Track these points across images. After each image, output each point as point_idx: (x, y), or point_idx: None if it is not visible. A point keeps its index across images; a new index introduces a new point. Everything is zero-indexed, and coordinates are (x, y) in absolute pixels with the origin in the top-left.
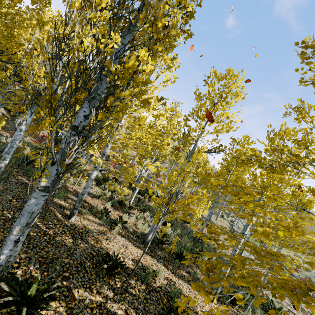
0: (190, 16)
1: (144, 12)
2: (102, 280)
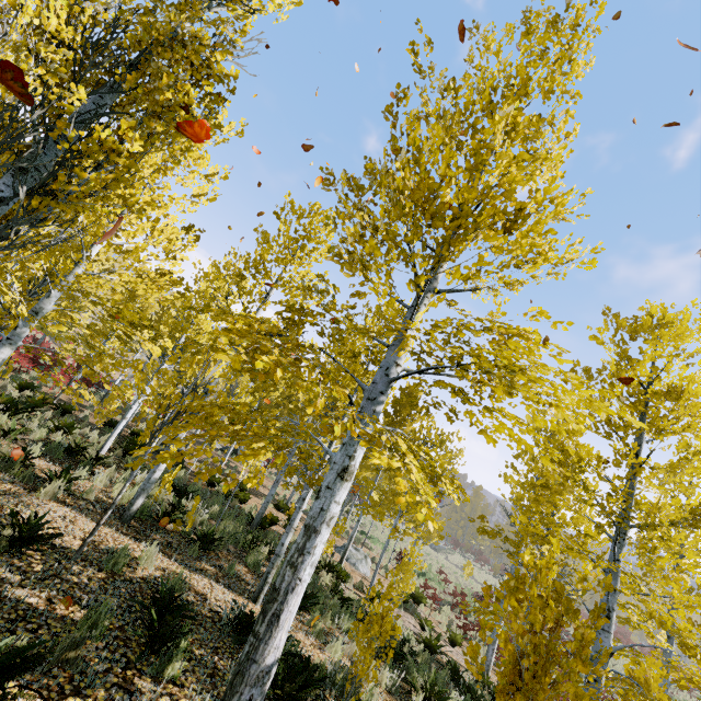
0: (214, 101)
1: (140, 73)
2: None
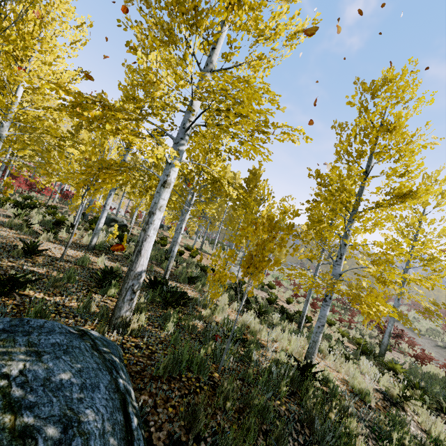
0: None
1: None
2: (17, 258)
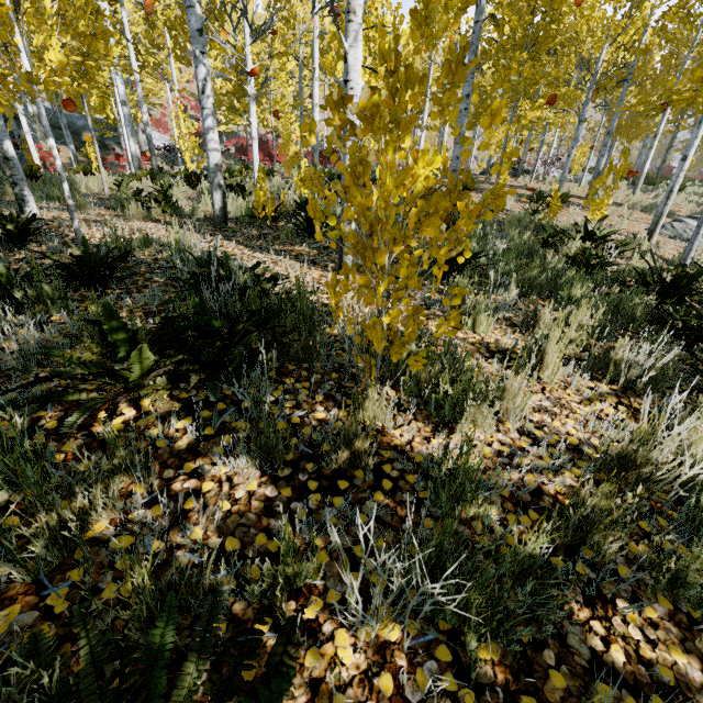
0: None
1: None
2: None
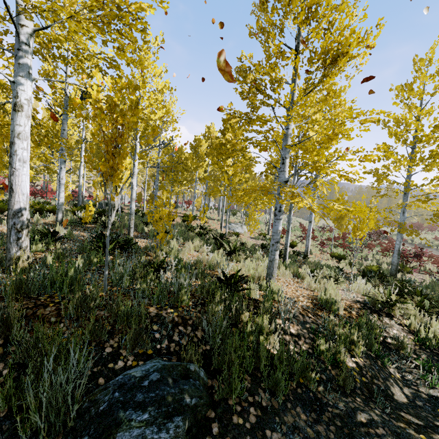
0: None
1: None
2: None
